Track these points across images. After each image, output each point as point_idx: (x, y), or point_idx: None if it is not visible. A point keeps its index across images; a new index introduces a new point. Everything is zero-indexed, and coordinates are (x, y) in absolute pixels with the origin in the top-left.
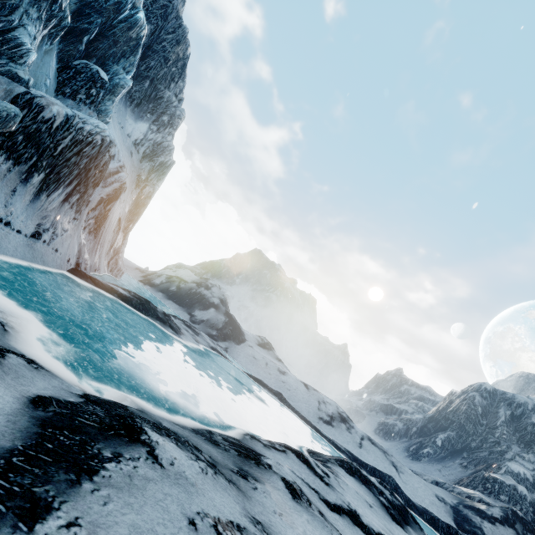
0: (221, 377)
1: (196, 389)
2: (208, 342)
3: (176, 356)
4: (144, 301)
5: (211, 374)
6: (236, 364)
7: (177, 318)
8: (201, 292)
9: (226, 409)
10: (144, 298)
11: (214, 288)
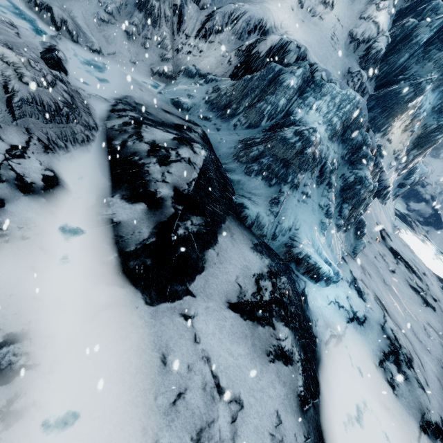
0: (434, 257)
1: (431, 264)
2: (422, 231)
3: (421, 248)
4: (403, 216)
5: (430, 255)
6: (433, 243)
7: (408, 217)
8: (417, 189)
9: (440, 273)
10: (403, 214)
11: (428, 187)
